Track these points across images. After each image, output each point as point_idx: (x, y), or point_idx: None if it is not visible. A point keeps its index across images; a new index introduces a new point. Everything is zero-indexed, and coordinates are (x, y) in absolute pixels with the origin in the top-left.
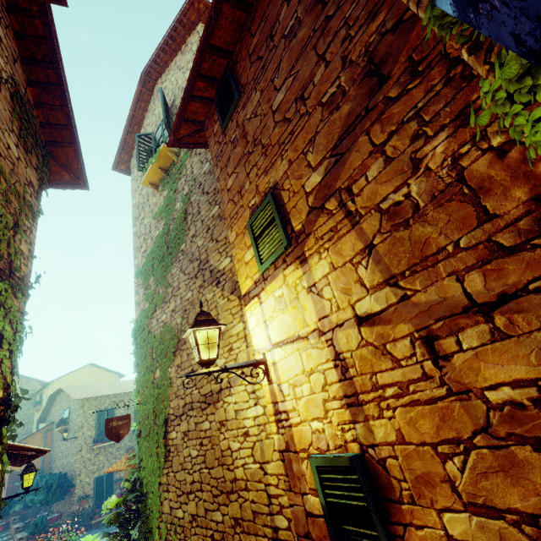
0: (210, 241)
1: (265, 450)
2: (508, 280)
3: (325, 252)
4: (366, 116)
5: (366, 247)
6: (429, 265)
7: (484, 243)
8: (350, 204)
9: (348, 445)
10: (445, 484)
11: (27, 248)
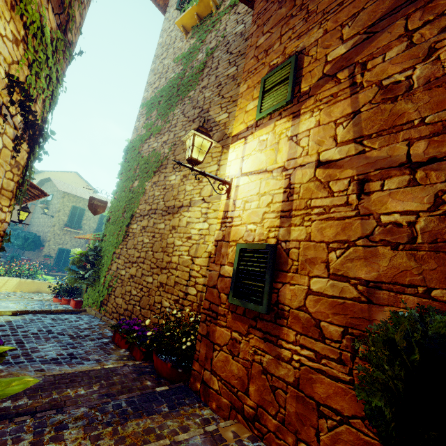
0: (217, 95)
1: (198, 250)
2: (443, 149)
3: (317, 112)
4: (415, 2)
5: (353, 112)
6: (393, 132)
7: (444, 121)
8: (358, 77)
9: (268, 240)
10: (323, 264)
11: (79, 20)
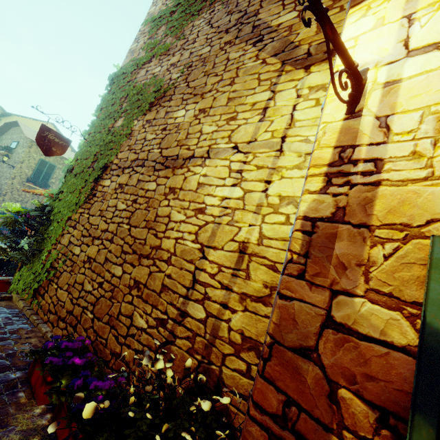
0: None
1: (217, 235)
2: None
3: None
4: None
5: None
6: None
7: None
8: None
9: None
10: None
11: None
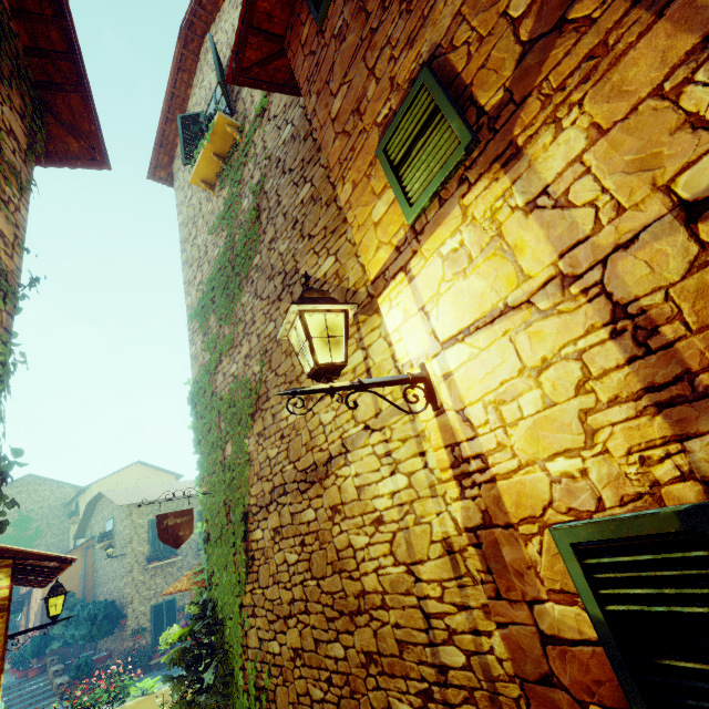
0: (300, 240)
1: (414, 544)
2: None
3: (571, 112)
4: None
5: (708, 35)
6: None
7: None
8: None
9: (664, 491)
10: None
11: (11, 232)
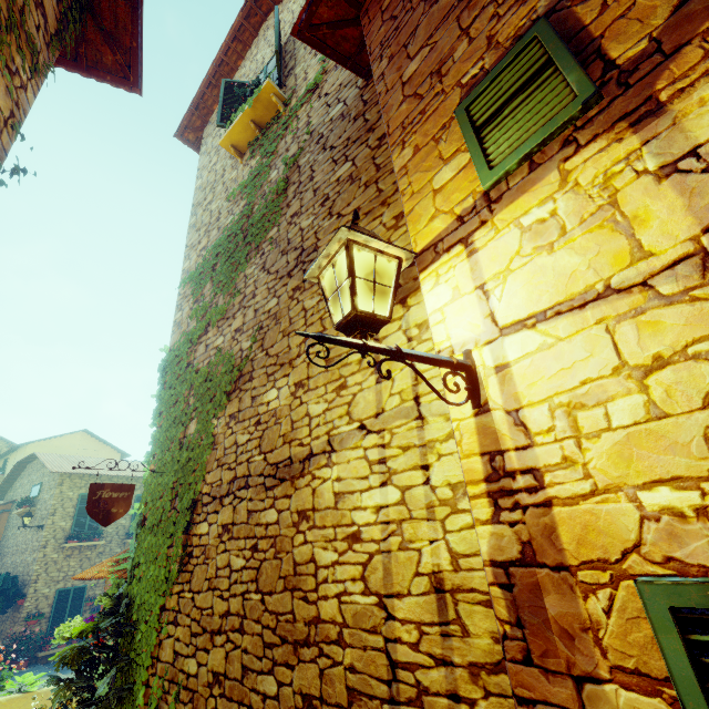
0: (327, 217)
1: (393, 572)
2: None
3: None
4: None
5: None
6: None
7: None
8: None
9: None
10: None
11: (8, 106)
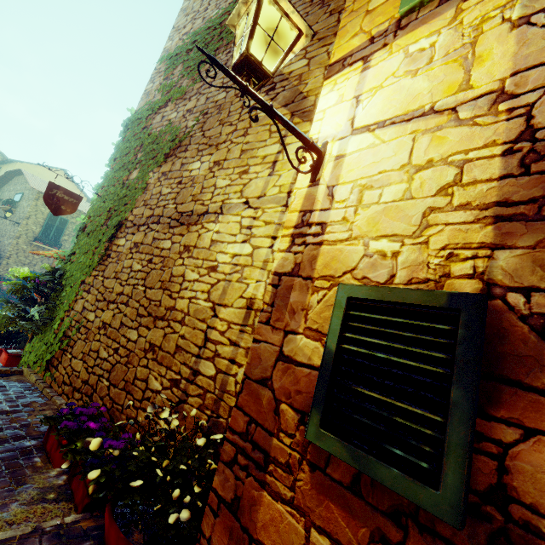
0: None
1: (228, 293)
2: None
3: None
4: None
5: None
6: None
7: None
8: None
9: (449, 282)
10: None
11: None
